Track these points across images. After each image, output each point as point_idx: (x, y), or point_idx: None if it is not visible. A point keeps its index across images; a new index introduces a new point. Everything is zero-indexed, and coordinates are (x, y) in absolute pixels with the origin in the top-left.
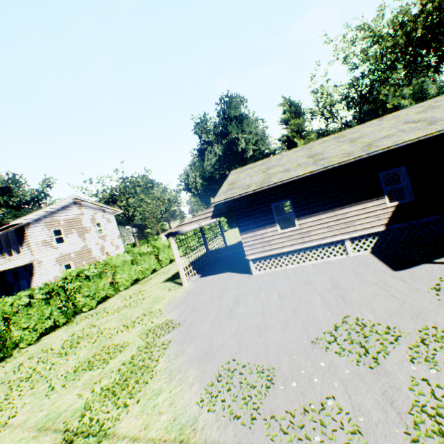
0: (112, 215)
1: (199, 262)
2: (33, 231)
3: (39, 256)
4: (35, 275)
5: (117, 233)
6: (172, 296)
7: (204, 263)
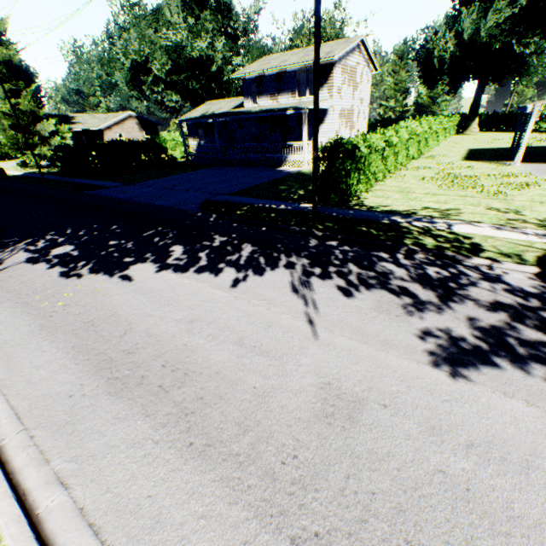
0: (370, 74)
1: (484, 155)
2: (336, 73)
3: (334, 104)
4: (324, 123)
5: (368, 100)
6: (514, 169)
7: (514, 154)
